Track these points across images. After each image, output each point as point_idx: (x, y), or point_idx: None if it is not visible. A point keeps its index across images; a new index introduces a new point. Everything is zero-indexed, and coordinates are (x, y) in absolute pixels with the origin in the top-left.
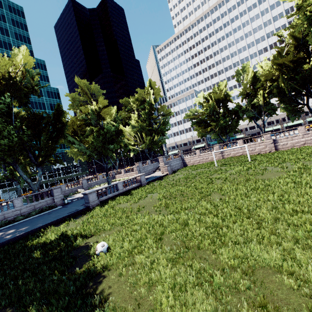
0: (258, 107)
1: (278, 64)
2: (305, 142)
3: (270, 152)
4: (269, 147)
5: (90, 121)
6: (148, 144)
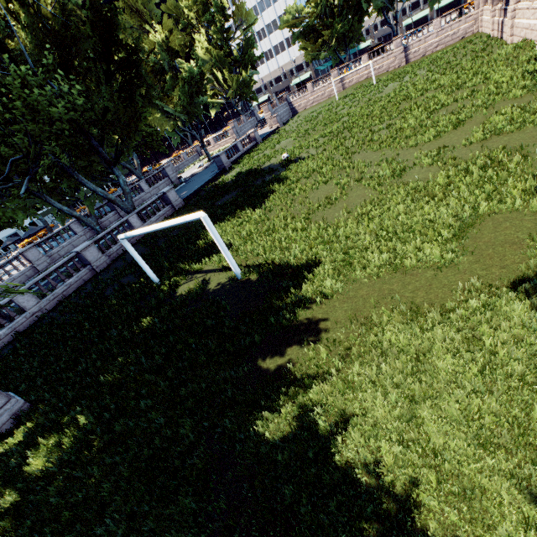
0: None
1: None
2: (439, 43)
3: (399, 67)
4: (399, 59)
5: (162, 64)
6: (236, 89)
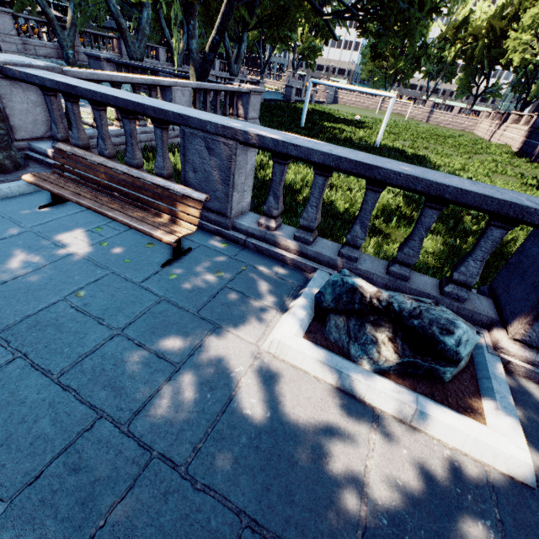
0: (443, 64)
1: (491, 24)
2: (450, 123)
3: (421, 121)
4: (424, 116)
5: None
6: (305, 48)
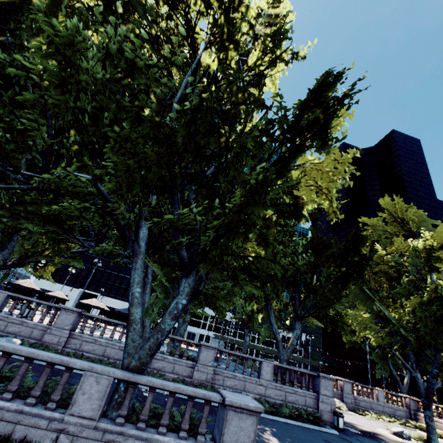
0: None
1: None
2: None
3: None
4: None
5: (406, 267)
6: None
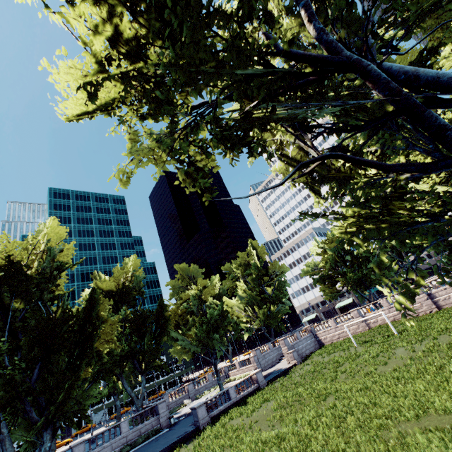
0: (394, 247)
1: None
2: None
3: (430, 313)
4: (427, 305)
5: (192, 308)
6: (264, 319)
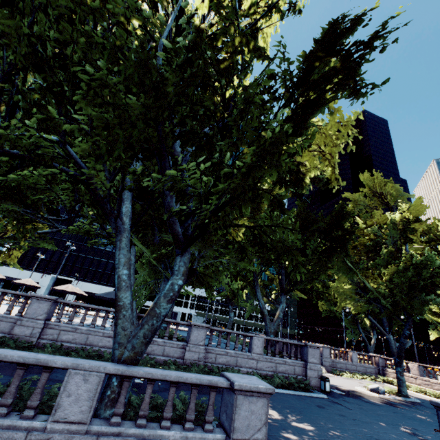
0: None
1: None
2: None
3: None
4: None
5: (384, 239)
6: None
